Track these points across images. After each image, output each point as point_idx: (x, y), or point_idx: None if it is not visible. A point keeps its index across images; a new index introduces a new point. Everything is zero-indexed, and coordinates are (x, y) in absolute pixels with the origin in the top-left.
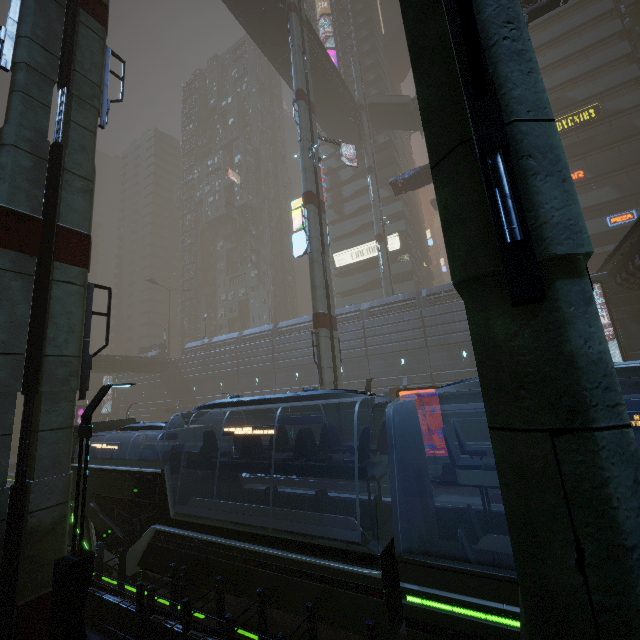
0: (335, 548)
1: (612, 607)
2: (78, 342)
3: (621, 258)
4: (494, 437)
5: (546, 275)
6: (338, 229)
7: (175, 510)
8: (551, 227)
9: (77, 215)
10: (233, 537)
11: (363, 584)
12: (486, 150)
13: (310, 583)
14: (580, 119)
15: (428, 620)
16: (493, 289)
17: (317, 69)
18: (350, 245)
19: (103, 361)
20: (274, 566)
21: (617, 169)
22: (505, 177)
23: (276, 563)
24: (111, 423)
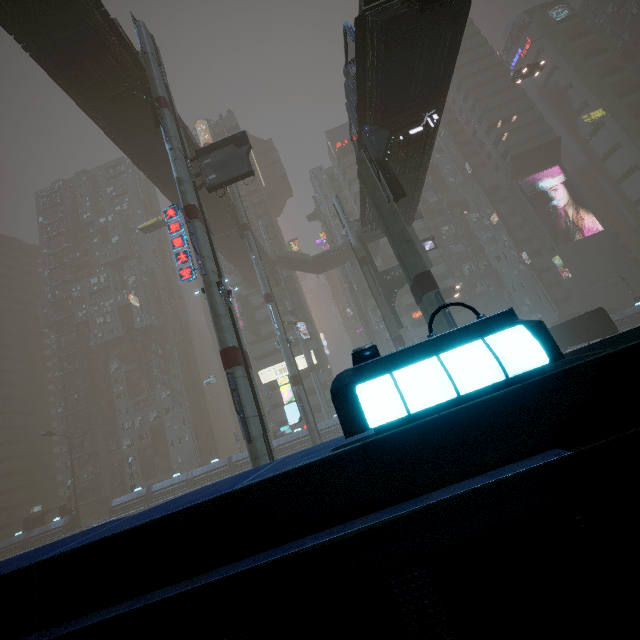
0: None
1: None
2: None
3: None
4: None
5: None
6: (258, 349)
7: None
8: None
9: None
10: None
11: None
12: None
13: None
14: None
15: None
16: None
17: (244, 241)
18: (272, 362)
19: None
20: None
21: None
22: None
23: None
24: None
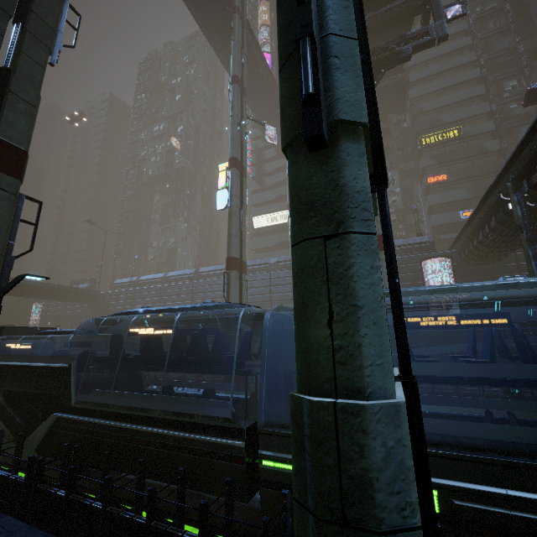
0: (210, 425)
1: (345, 346)
2: (2, 242)
3: (465, 239)
4: (293, 251)
5: (336, 135)
6: (259, 197)
7: (76, 398)
8: (342, 102)
9: (17, 132)
10: (125, 420)
11: (229, 453)
12: (299, 37)
13: (186, 456)
14: (447, 136)
15: (277, 479)
16: (303, 147)
17: (253, 65)
18: (267, 211)
19: (34, 287)
20: (158, 443)
21: (470, 177)
22: (308, 55)
23: (160, 440)
24: (29, 329)
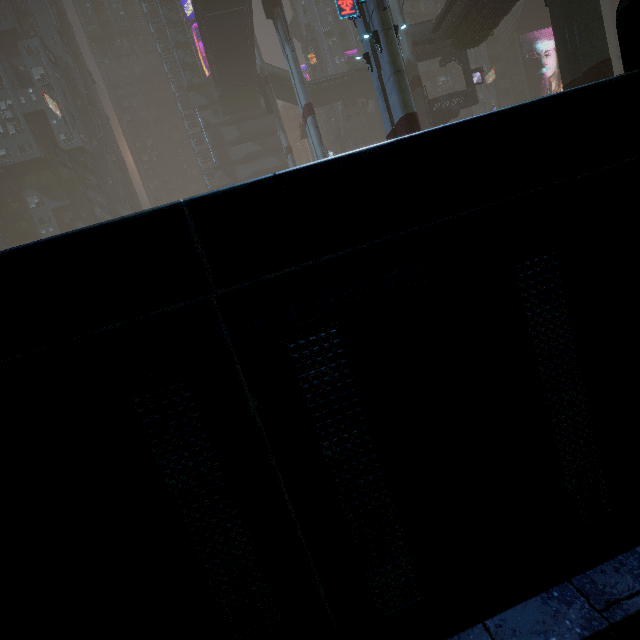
0: None
1: None
2: None
3: None
4: None
5: None
6: None
7: None
8: None
9: None
10: None
11: None
12: None
13: None
14: None
15: None
16: None
17: (241, 33)
18: None
19: None
20: None
21: None
22: None
23: None
24: None
